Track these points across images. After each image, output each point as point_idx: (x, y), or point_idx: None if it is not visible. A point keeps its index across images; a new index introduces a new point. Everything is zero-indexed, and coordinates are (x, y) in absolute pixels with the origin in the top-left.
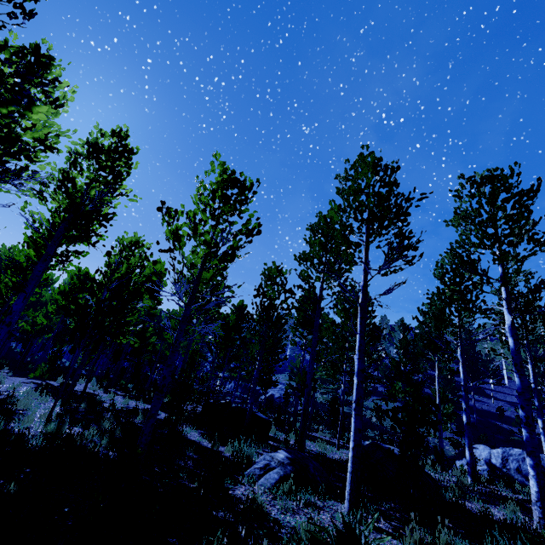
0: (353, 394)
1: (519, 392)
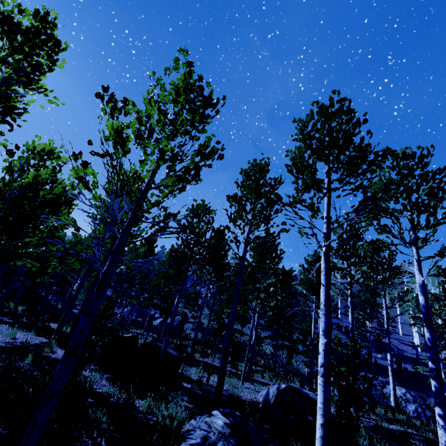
0: (320, 356)
1: (429, 345)
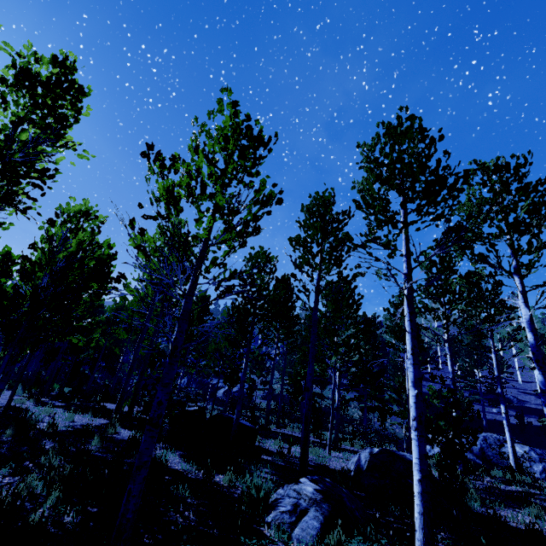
0: (412, 409)
1: (542, 389)
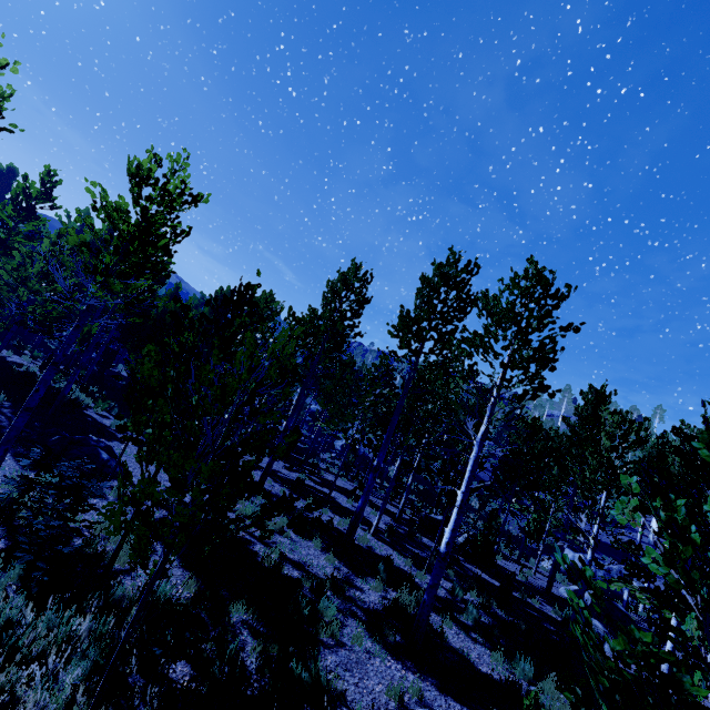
0: None
1: None
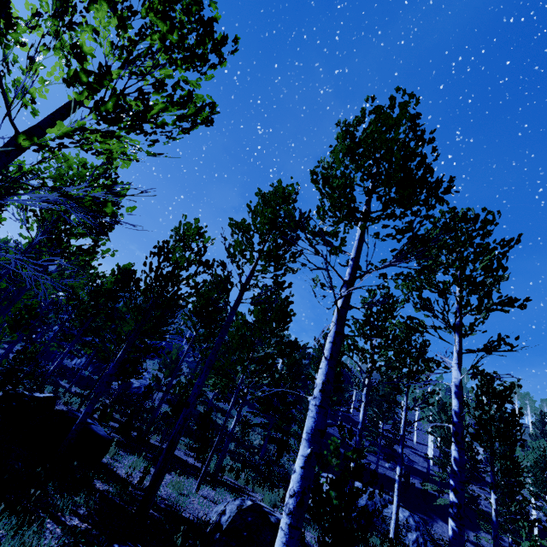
0: (295, 478)
1: (454, 469)
